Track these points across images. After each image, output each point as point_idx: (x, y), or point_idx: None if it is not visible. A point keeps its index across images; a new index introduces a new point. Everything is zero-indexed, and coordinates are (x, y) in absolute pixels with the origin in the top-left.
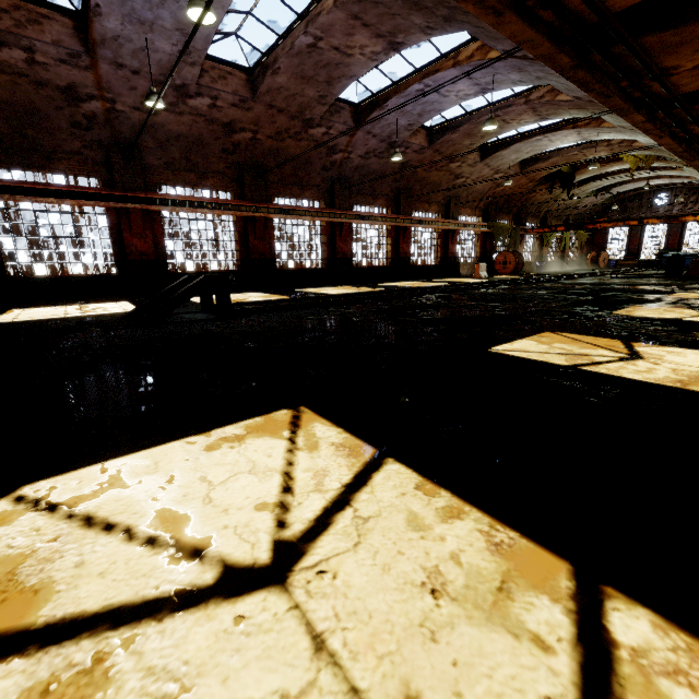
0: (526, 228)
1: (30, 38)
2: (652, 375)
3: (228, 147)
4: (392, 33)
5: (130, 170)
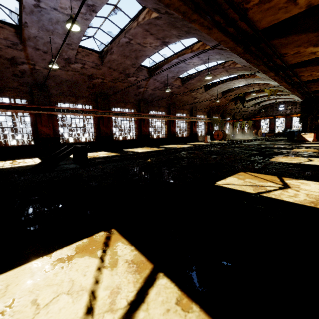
0: (226, 120)
1: None
2: (297, 198)
3: (90, 86)
4: (163, 37)
5: (42, 96)
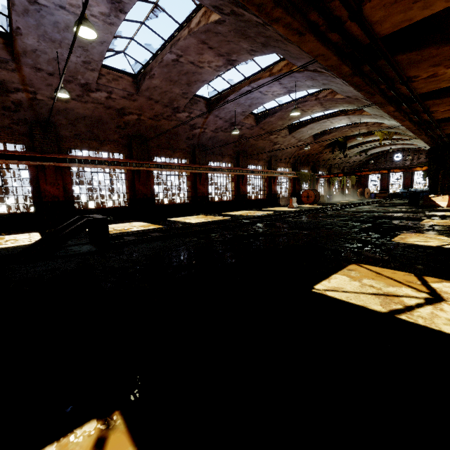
0: (319, 175)
1: None
2: None
3: (121, 125)
4: (228, 53)
5: (47, 139)
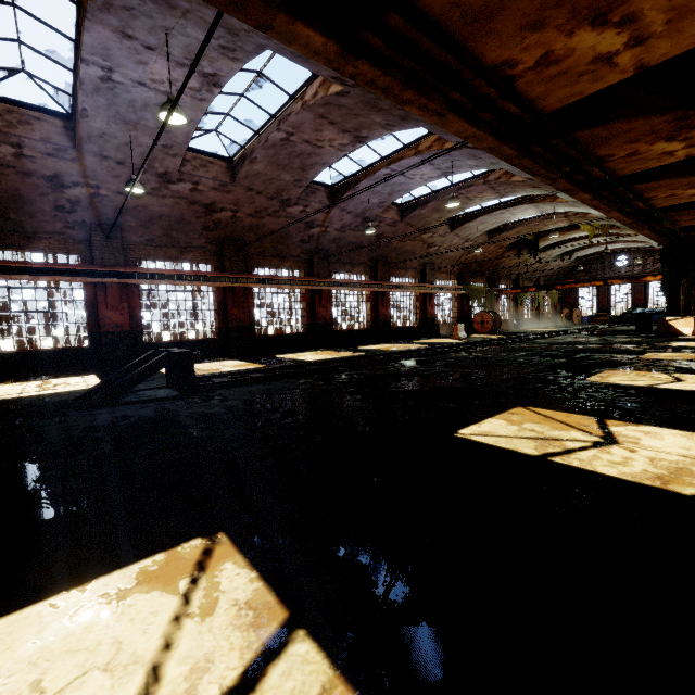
0: (500, 290)
1: (19, 136)
2: (628, 468)
3: (209, 225)
4: (357, 129)
5: (111, 247)
